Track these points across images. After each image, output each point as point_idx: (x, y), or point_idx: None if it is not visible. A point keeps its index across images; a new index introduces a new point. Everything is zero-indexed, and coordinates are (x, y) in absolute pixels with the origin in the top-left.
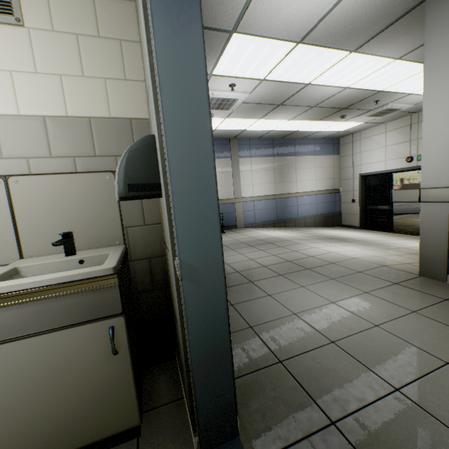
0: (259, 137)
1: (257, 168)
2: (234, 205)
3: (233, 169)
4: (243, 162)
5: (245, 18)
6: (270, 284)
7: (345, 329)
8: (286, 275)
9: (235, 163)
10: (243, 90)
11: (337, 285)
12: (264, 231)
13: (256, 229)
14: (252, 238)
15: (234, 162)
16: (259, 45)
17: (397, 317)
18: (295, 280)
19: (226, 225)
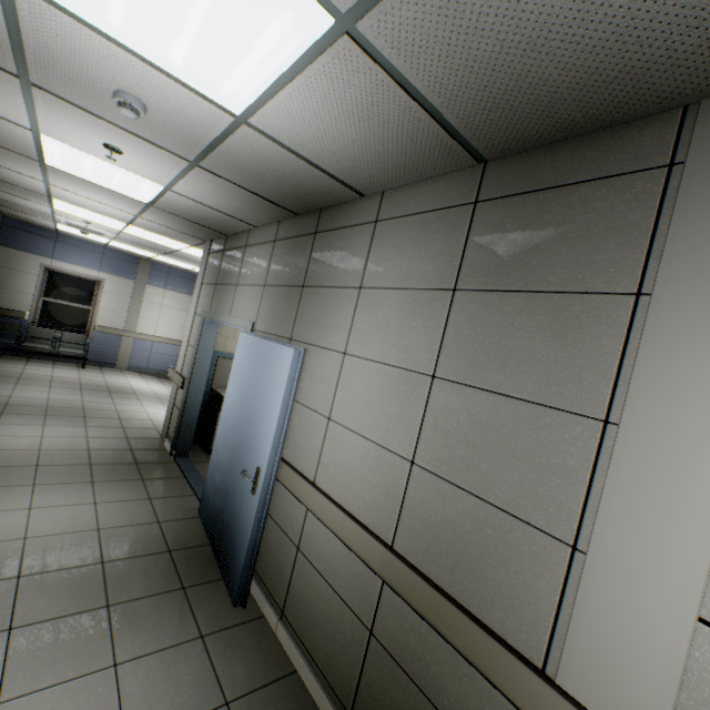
0: (185, 270)
1: (172, 304)
2: (122, 339)
3: (135, 295)
4: (153, 291)
5: (55, 196)
6: (17, 418)
7: (12, 447)
8: (51, 416)
9: (140, 288)
10: (107, 229)
11: (76, 430)
12: (140, 380)
13: (138, 376)
14: (104, 382)
15: (139, 287)
16: (89, 212)
17: (68, 449)
18: (48, 421)
19: (101, 360)
